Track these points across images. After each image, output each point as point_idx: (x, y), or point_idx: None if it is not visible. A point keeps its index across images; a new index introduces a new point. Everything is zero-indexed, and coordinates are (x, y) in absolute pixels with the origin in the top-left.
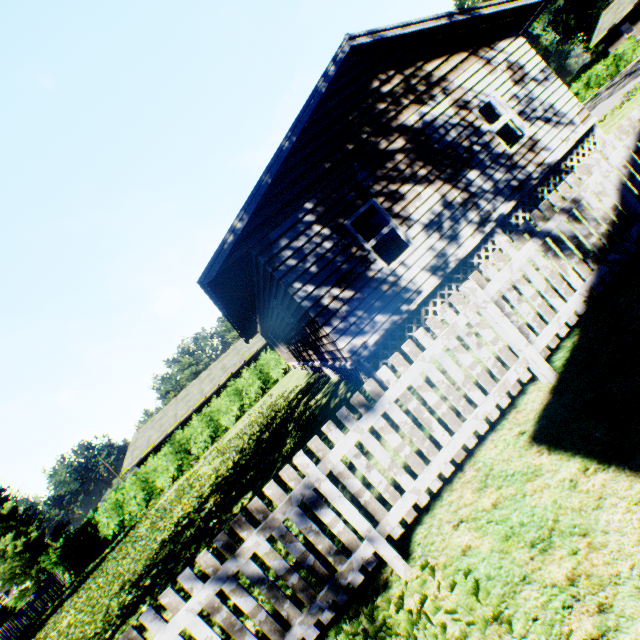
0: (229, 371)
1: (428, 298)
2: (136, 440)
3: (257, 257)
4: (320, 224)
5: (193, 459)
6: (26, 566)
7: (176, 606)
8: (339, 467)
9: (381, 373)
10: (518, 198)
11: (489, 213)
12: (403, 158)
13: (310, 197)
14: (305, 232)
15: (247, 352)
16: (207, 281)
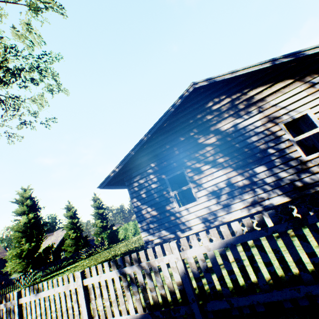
0: None
1: (196, 234)
2: None
3: (125, 182)
4: (154, 175)
5: None
6: (101, 232)
7: None
8: (25, 304)
9: (45, 283)
10: (294, 196)
11: (263, 199)
12: (211, 149)
13: (154, 161)
14: (146, 177)
15: None
16: (100, 188)
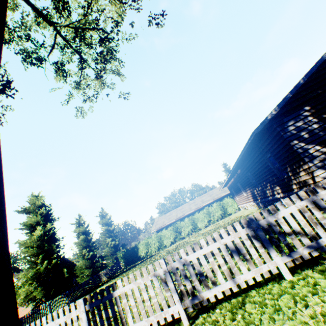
0: (205, 202)
1: None
2: (157, 221)
3: (276, 128)
4: (311, 116)
5: (181, 237)
6: (111, 254)
7: (289, 204)
8: None
9: None
10: None
11: None
12: None
13: (307, 105)
14: (302, 119)
15: (215, 196)
16: (255, 132)
